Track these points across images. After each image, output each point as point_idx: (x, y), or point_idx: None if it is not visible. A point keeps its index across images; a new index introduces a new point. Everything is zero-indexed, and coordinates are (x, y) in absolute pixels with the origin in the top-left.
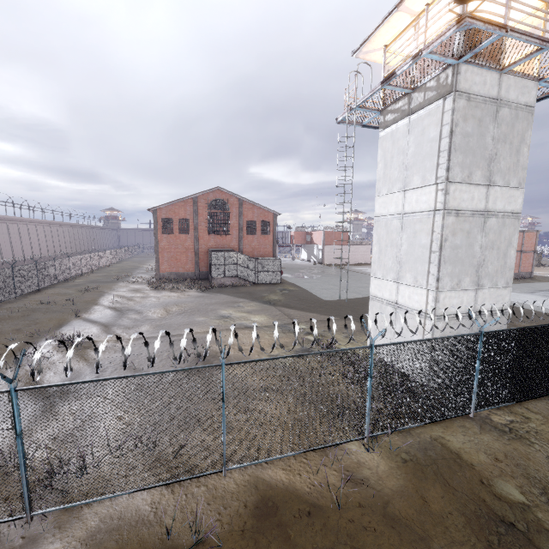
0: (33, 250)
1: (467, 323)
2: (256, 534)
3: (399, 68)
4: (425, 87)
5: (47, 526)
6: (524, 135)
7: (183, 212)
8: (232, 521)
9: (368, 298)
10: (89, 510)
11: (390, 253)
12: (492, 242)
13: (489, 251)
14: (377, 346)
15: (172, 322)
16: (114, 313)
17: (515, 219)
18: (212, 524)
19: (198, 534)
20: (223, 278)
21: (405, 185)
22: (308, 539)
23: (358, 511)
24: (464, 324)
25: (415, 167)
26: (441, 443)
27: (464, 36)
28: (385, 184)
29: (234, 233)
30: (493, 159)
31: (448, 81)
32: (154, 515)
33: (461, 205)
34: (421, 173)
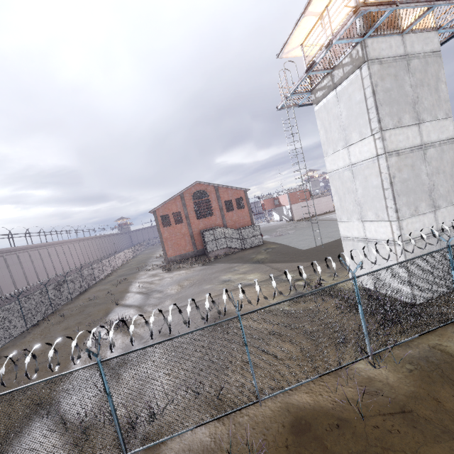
0: (74, 262)
1: (434, 241)
2: (299, 448)
3: (317, 57)
4: (342, 64)
5: None
6: (438, 75)
7: (174, 207)
8: (276, 441)
9: (340, 239)
10: (166, 447)
11: (349, 199)
12: (436, 168)
13: (436, 176)
14: (358, 277)
15: (187, 293)
16: (142, 296)
17: (451, 144)
18: (261, 445)
19: None
20: (216, 250)
21: (346, 142)
22: (342, 446)
23: (379, 418)
24: (432, 243)
25: (351, 126)
26: (439, 349)
27: (362, 20)
28: (330, 146)
29: (217, 214)
30: (416, 102)
31: (359, 54)
32: (214, 444)
33: (399, 146)
34: (357, 130)
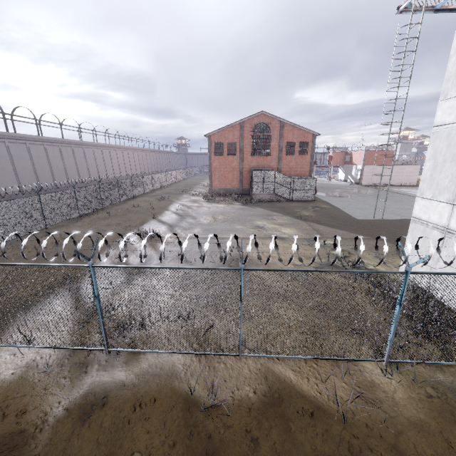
0: (131, 170)
1: None
2: (260, 417)
3: None
4: None
5: (119, 358)
6: None
7: (231, 136)
8: (241, 398)
9: (408, 220)
10: (144, 356)
11: (449, 170)
12: None
13: None
14: (413, 273)
15: (217, 227)
16: (177, 217)
17: None
18: (226, 395)
19: (214, 399)
20: (261, 194)
21: None
22: (308, 438)
23: (364, 429)
24: None
25: None
26: None
27: None
28: None
29: (274, 154)
30: None
31: None
32: (184, 373)
33: None
34: None
